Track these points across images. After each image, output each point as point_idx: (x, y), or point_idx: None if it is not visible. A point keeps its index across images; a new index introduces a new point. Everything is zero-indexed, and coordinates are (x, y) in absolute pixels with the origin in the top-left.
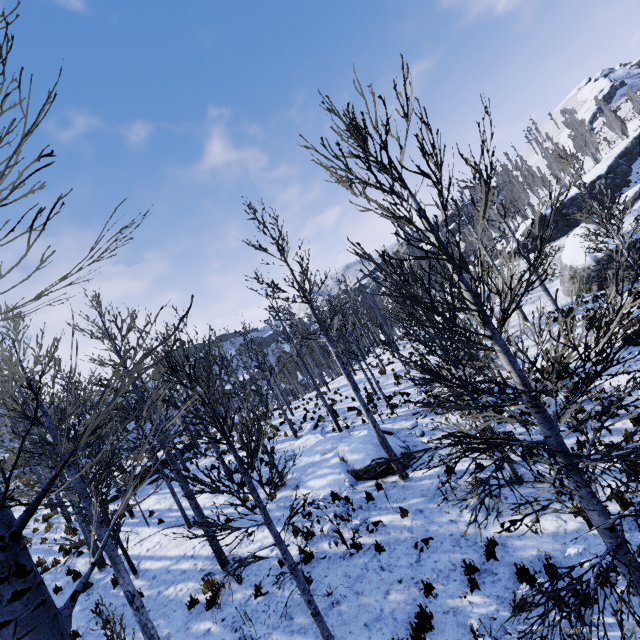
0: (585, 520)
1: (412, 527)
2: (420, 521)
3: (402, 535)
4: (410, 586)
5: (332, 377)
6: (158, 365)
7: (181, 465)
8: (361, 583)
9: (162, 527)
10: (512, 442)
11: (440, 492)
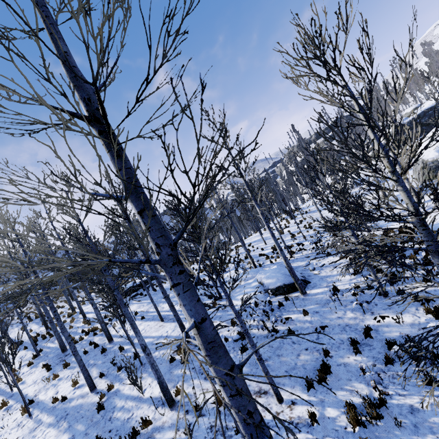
0: (433, 316)
1: (311, 321)
2: (317, 317)
3: (305, 325)
4: (313, 352)
5: (244, 237)
6: (222, 171)
7: (151, 287)
8: (280, 350)
9: (144, 321)
10: (405, 248)
11: (329, 302)
